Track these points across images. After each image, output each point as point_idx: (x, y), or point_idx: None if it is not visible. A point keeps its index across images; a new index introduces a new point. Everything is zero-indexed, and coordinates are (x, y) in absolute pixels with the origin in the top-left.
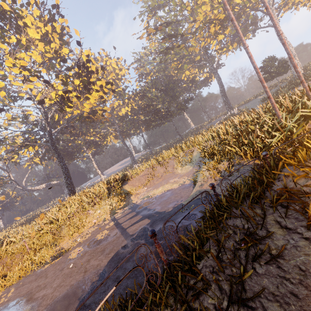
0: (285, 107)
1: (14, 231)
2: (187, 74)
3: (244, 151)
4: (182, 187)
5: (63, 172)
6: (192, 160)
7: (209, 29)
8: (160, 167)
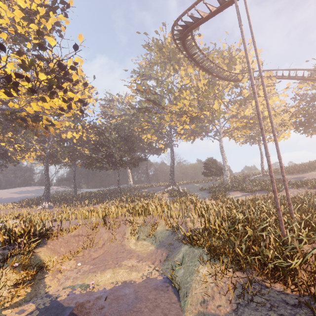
0: (273, 220)
1: None
2: (148, 136)
3: (253, 261)
4: (153, 286)
5: None
6: (154, 235)
7: (181, 116)
8: (104, 230)
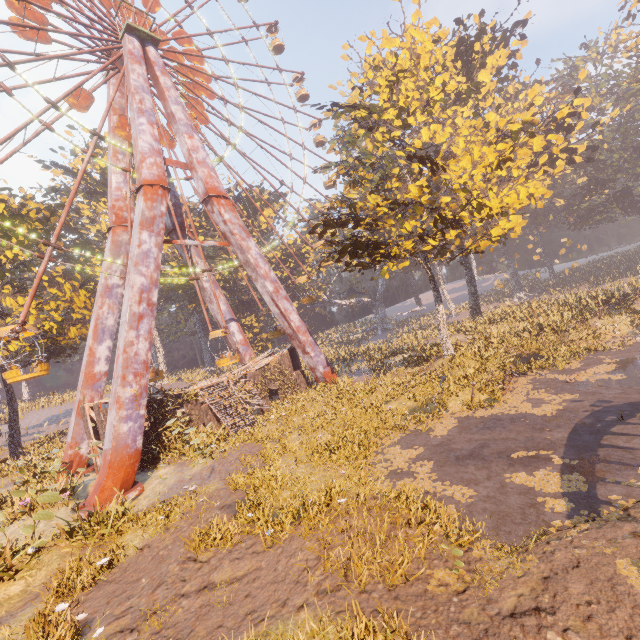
0: None
1: (385, 343)
2: None
3: None
4: None
5: (469, 280)
6: None
7: None
8: None
